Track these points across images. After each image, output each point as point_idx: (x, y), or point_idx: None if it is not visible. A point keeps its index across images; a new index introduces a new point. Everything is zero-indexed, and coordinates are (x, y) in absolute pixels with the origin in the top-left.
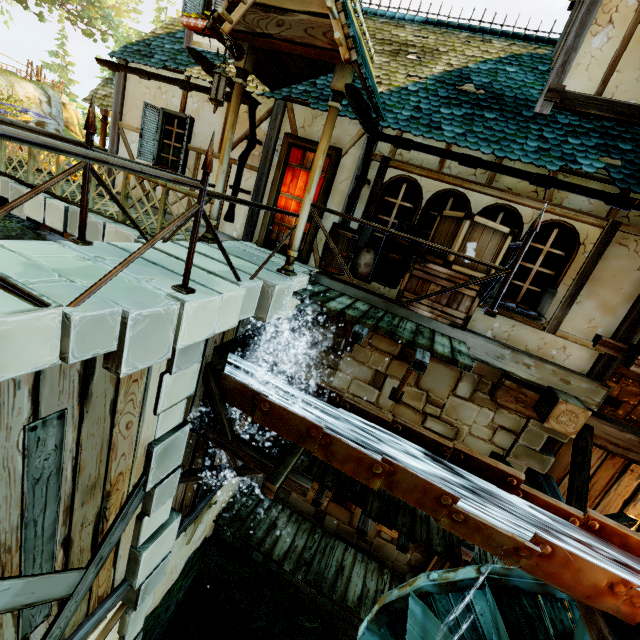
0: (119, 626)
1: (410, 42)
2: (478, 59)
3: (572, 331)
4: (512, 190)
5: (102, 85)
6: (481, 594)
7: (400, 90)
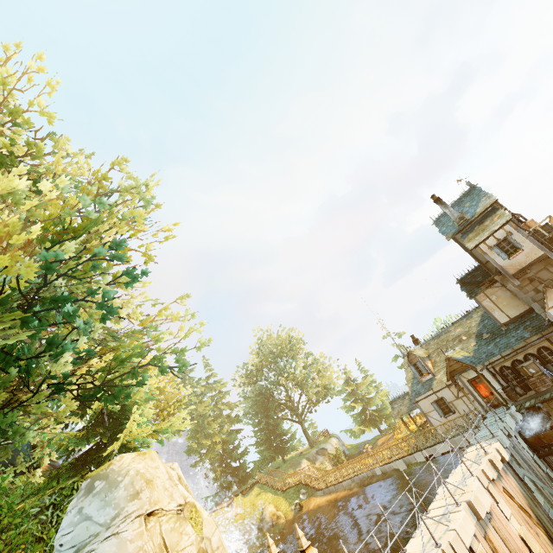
0: None
1: (458, 334)
2: (477, 325)
3: None
4: (522, 349)
5: (392, 410)
6: None
7: (475, 351)
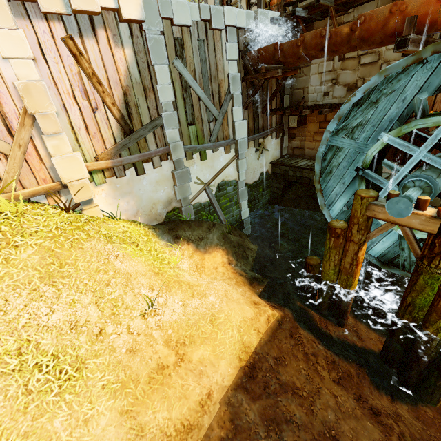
0: (236, 168)
1: None
2: None
3: None
4: None
5: None
6: None
7: None
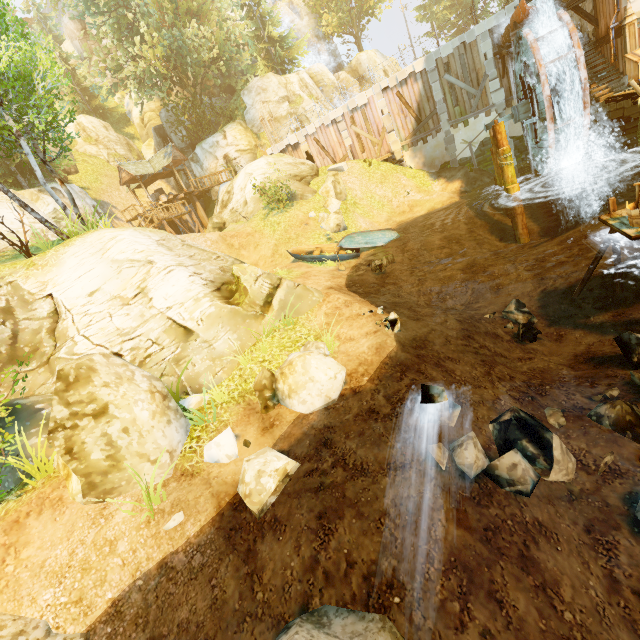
0: None
1: None
2: None
3: None
4: None
5: None
6: None
7: None
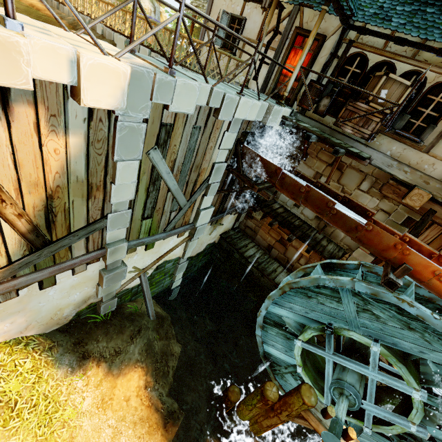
0: (184, 247)
1: None
2: None
3: (441, 154)
4: (427, 61)
5: None
6: (340, 271)
7: None
